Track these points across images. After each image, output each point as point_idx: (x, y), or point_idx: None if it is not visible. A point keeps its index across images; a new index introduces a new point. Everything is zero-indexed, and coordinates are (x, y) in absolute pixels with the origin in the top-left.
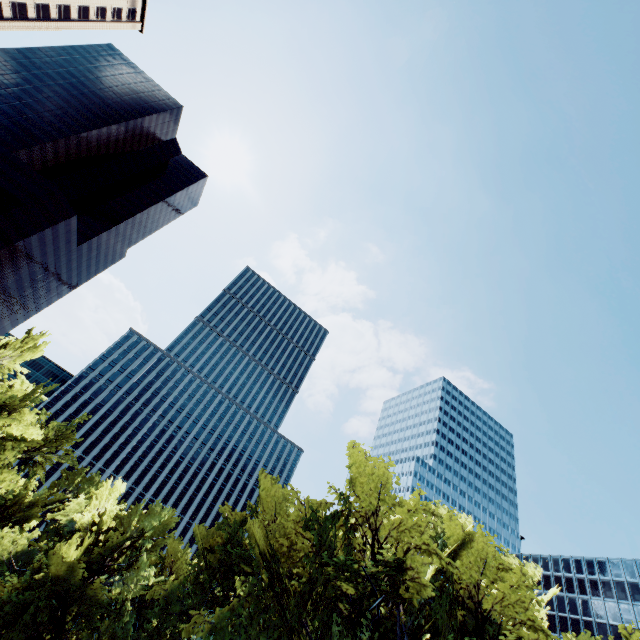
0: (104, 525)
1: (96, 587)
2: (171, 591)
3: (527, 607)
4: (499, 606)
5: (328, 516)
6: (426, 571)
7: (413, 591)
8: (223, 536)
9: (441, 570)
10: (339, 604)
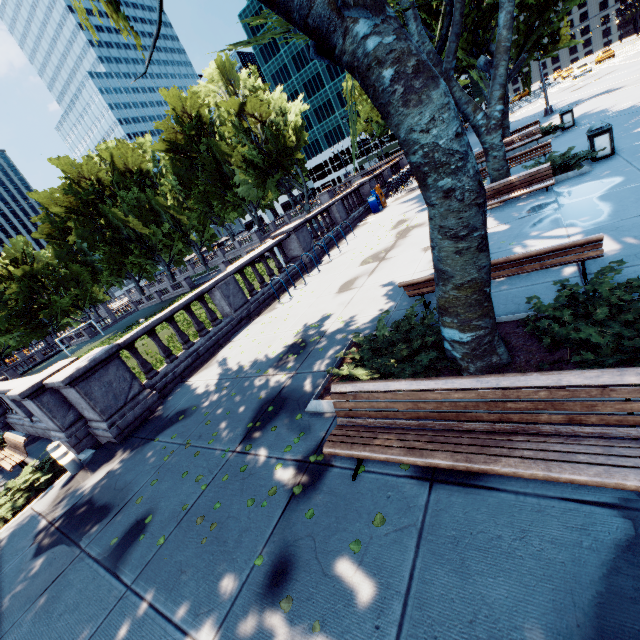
0: (5, 264)
1: (36, 266)
2: (56, 255)
3: (139, 159)
4: (134, 165)
5: (69, 187)
6: (105, 176)
7: (107, 183)
8: (47, 227)
9: (115, 169)
10: (96, 202)
